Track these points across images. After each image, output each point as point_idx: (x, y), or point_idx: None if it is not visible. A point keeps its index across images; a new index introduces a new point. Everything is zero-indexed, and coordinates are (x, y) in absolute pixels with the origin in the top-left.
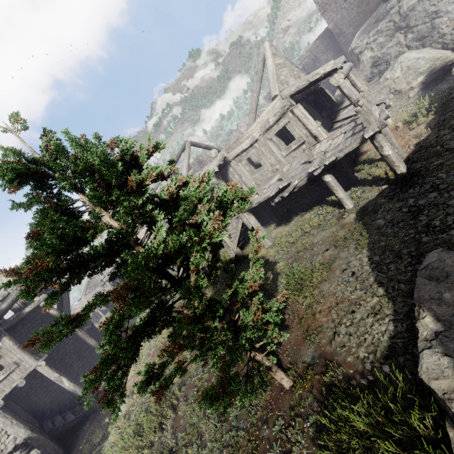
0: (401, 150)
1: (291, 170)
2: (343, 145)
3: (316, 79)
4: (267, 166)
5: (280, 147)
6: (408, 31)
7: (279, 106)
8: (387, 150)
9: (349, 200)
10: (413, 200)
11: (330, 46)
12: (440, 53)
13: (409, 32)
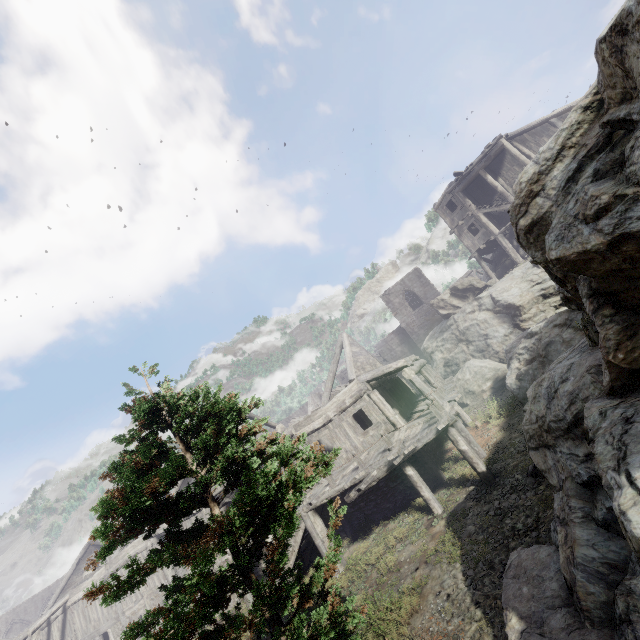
0: (481, 448)
1: (369, 458)
2: (421, 435)
3: (390, 371)
4: (341, 451)
5: (357, 431)
6: (469, 344)
7: (356, 389)
8: (463, 445)
9: (436, 502)
10: (497, 502)
11: (404, 340)
12: (499, 365)
13: (470, 345)
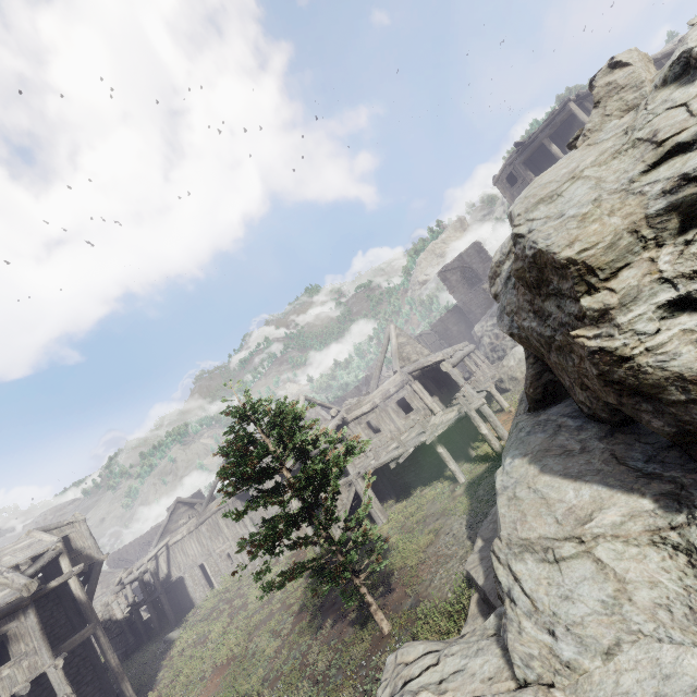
0: (506, 432)
1: (408, 438)
2: (450, 421)
3: (430, 365)
4: (387, 432)
5: (399, 415)
6: None
7: (399, 379)
8: (484, 430)
9: (461, 473)
10: None
11: (461, 320)
12: None
13: None
